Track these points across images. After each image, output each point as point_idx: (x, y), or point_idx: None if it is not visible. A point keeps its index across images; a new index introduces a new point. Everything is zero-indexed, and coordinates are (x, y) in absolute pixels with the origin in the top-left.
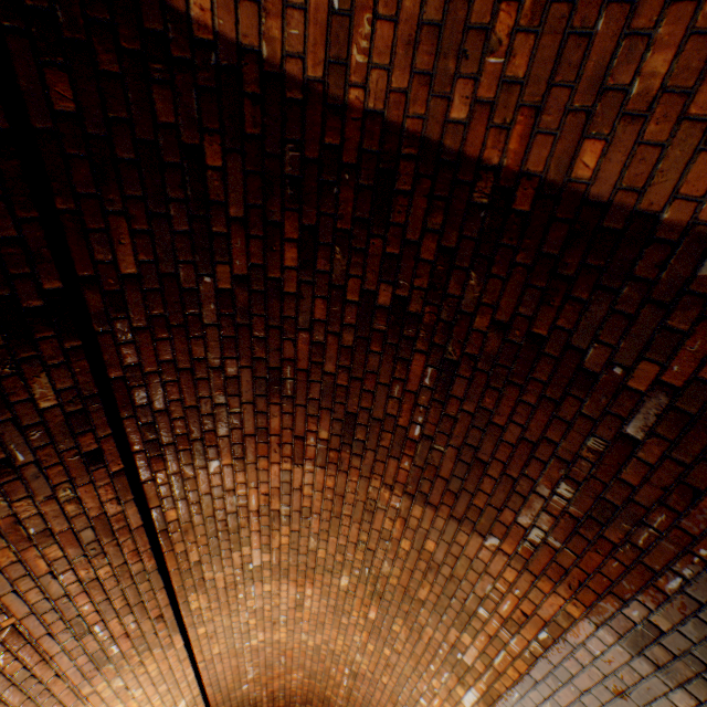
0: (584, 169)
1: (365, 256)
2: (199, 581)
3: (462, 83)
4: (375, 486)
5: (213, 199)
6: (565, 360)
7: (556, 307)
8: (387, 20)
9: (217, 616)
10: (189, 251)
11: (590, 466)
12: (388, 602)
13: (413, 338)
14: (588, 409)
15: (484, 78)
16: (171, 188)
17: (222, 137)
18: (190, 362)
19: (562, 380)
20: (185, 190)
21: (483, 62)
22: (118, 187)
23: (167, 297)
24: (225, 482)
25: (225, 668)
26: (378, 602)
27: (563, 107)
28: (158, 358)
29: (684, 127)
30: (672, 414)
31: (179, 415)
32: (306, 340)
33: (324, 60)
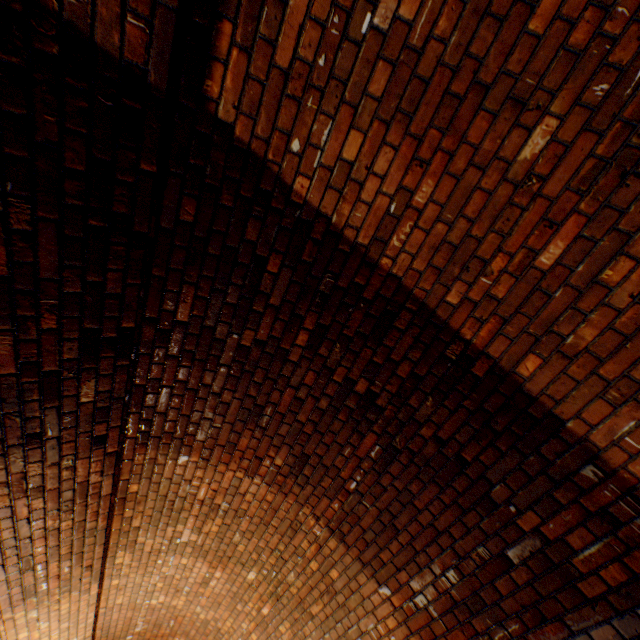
0: (525, 370)
1: (356, 356)
2: (131, 542)
3: (460, 283)
4: (305, 512)
5: (262, 289)
6: (478, 484)
7: (482, 446)
8: (422, 230)
9: (132, 573)
10: (230, 316)
11: (475, 566)
12: (283, 605)
13: (373, 421)
14: (485, 525)
15: (475, 287)
16: (235, 276)
17: (284, 256)
18: (198, 385)
19: (472, 497)
20: (244, 280)
21: (478, 278)
22: (199, 268)
23: (201, 340)
24: (187, 473)
25: (120, 618)
26: (274, 602)
27: (522, 327)
28: (176, 377)
29: (593, 378)
30: (541, 556)
31: (173, 418)
32: (291, 394)
33: (372, 235)
